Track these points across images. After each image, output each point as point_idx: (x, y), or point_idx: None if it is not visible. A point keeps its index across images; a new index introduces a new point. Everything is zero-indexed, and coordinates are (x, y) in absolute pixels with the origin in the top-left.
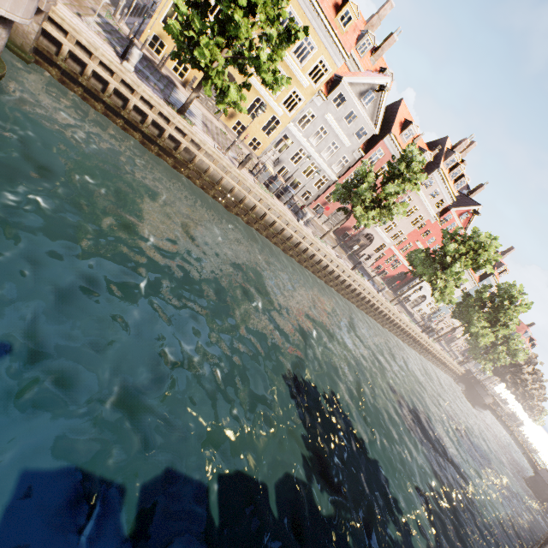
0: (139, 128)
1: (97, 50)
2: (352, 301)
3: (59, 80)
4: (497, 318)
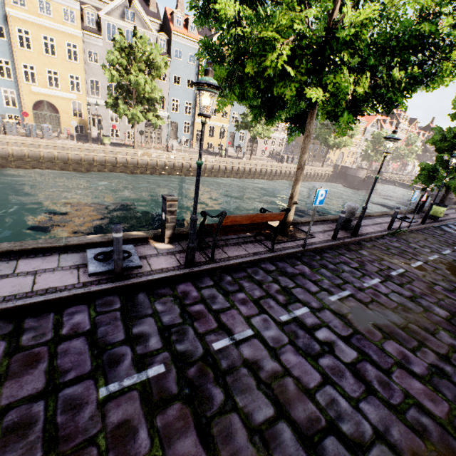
0: None
1: None
2: None
3: None
4: None
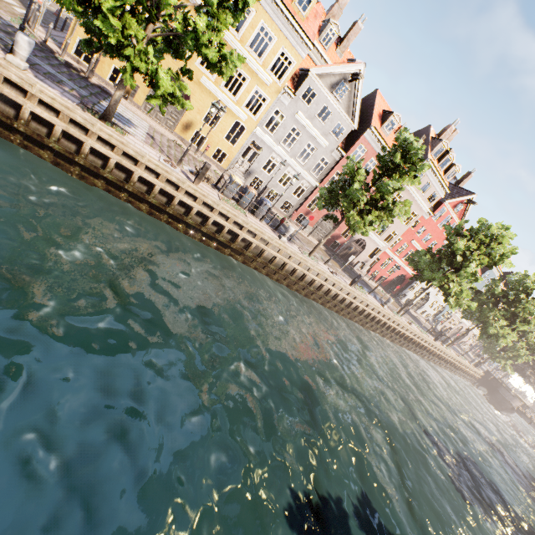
0: (46, 144)
1: None
2: (355, 321)
3: None
4: (514, 314)
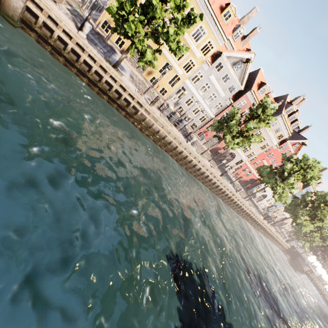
0: (86, 75)
1: (61, 22)
2: (219, 196)
3: (36, 40)
4: (315, 214)
